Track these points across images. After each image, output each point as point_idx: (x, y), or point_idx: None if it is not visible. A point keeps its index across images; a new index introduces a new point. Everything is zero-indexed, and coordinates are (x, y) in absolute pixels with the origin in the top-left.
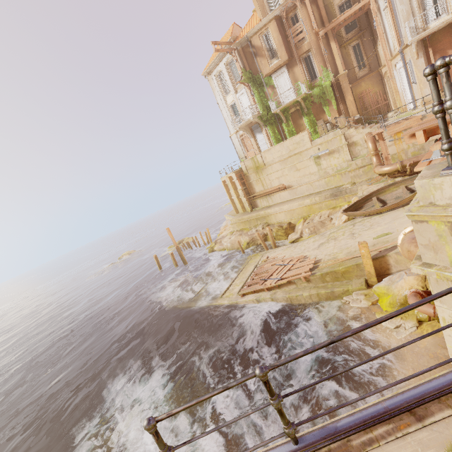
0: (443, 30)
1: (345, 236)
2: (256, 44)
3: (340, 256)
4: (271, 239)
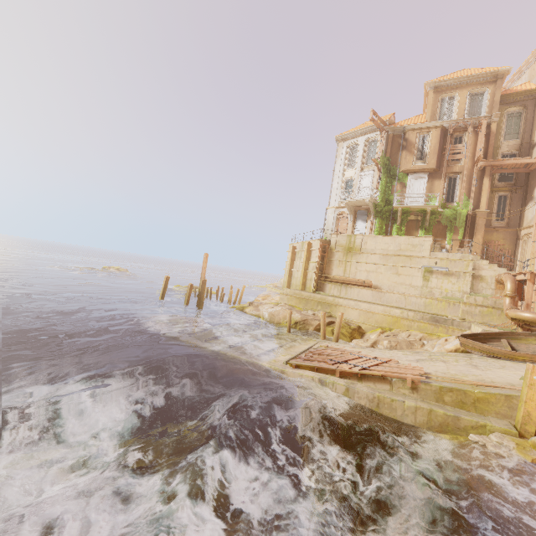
0: None
1: (462, 363)
2: (410, 138)
3: (465, 379)
4: (338, 328)
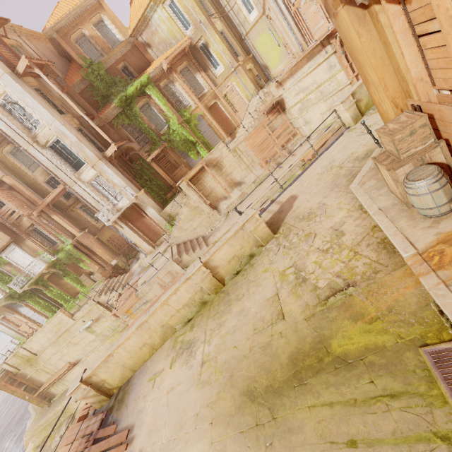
0: (129, 208)
1: None
2: None
3: None
4: None
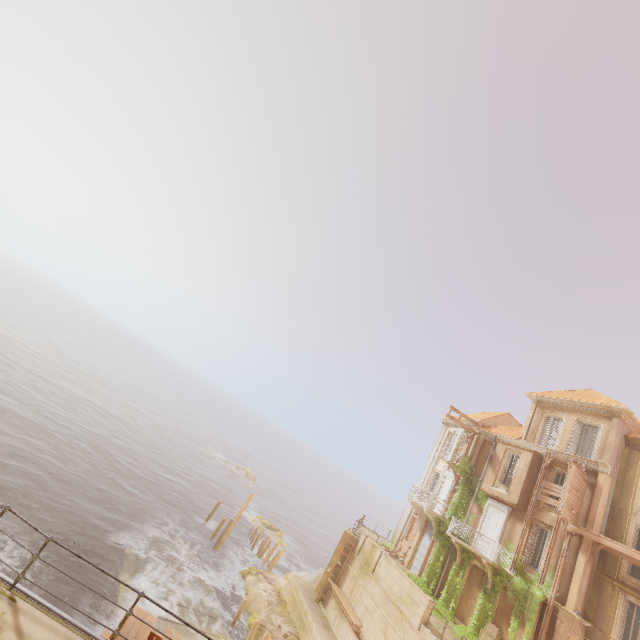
0: None
1: None
2: (497, 451)
3: None
4: None
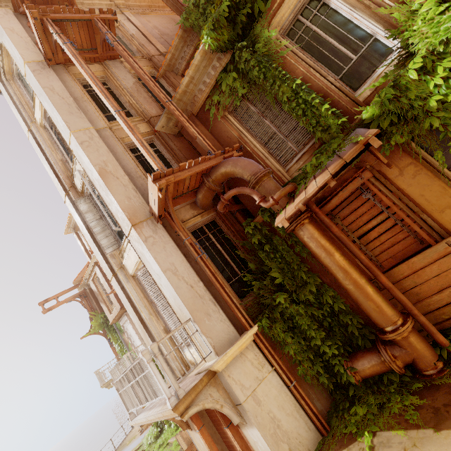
0: None
1: None
2: (93, 288)
3: None
4: None
